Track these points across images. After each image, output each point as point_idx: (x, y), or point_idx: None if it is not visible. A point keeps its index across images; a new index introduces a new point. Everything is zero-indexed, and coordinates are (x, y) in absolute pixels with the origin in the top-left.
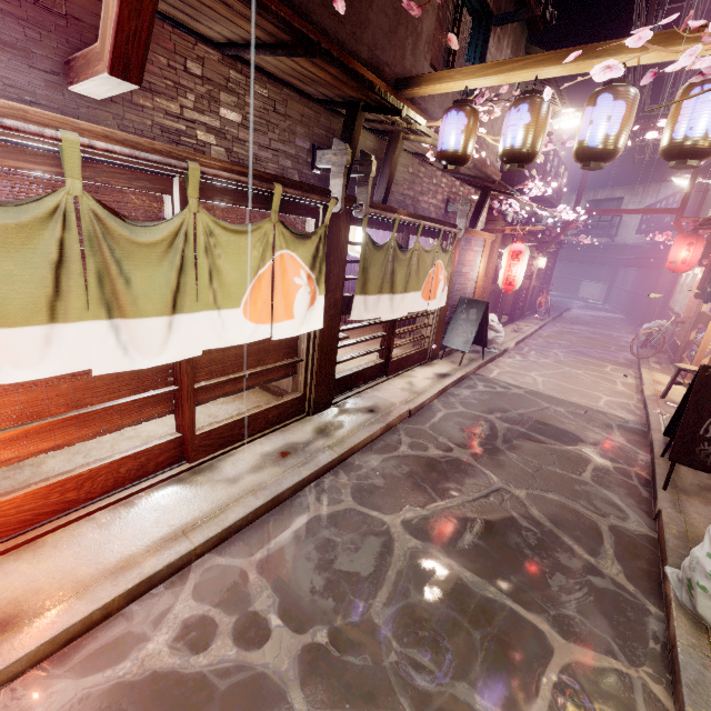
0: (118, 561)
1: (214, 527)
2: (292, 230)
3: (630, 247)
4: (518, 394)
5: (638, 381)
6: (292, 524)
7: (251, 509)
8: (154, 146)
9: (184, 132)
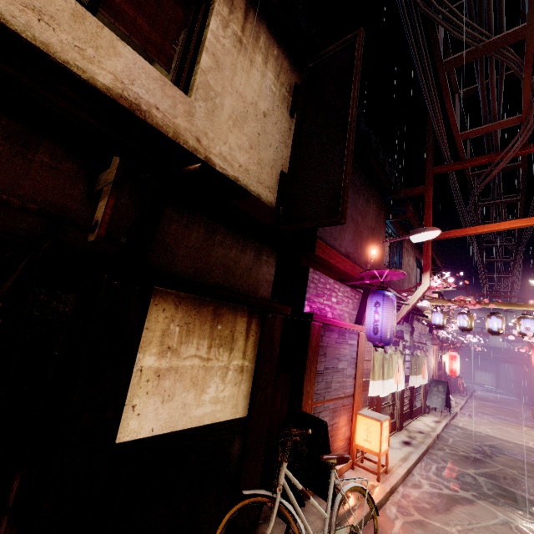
0: (395, 463)
1: (411, 460)
2: (401, 352)
3: (500, 348)
4: (482, 435)
5: None
6: (432, 467)
7: (417, 457)
8: None
9: None
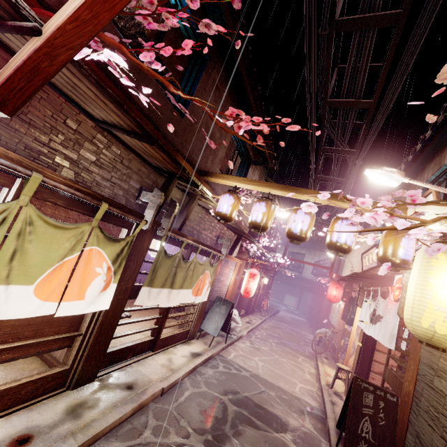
0: None
1: None
2: (106, 234)
3: (308, 280)
4: (245, 377)
5: (317, 371)
6: None
7: None
8: (9, 154)
9: (45, 154)
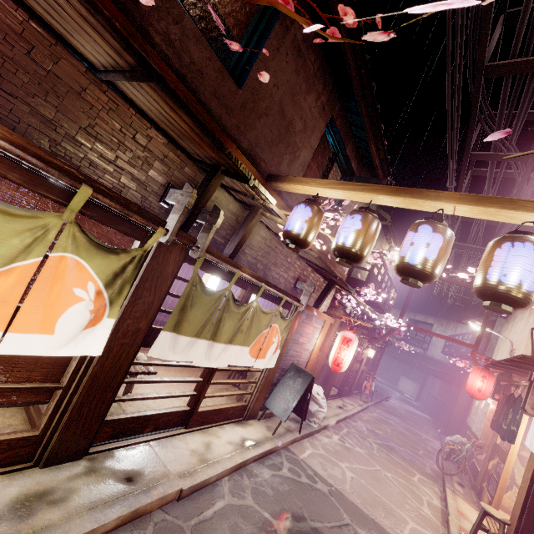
0: None
1: None
2: (92, 237)
3: (437, 361)
4: (321, 493)
5: (443, 505)
6: None
7: None
8: None
9: None
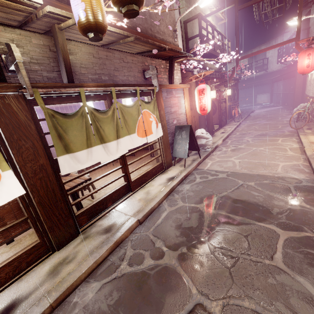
0: None
1: None
2: None
3: (276, 71)
4: (222, 178)
5: (300, 144)
6: None
7: None
8: None
9: None
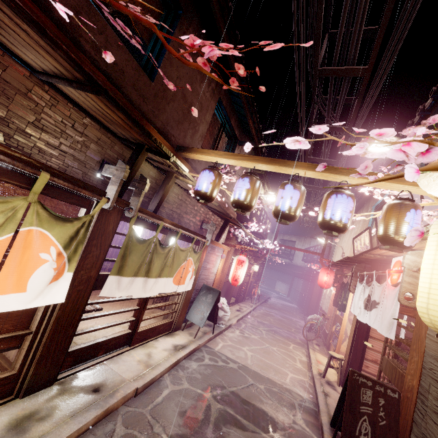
0: None
1: None
2: (52, 212)
3: (299, 267)
4: (233, 369)
5: (308, 359)
6: None
7: None
8: None
9: None
